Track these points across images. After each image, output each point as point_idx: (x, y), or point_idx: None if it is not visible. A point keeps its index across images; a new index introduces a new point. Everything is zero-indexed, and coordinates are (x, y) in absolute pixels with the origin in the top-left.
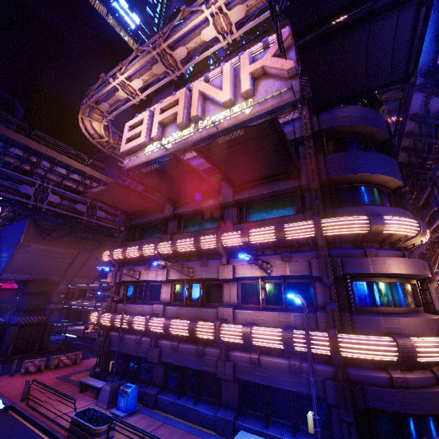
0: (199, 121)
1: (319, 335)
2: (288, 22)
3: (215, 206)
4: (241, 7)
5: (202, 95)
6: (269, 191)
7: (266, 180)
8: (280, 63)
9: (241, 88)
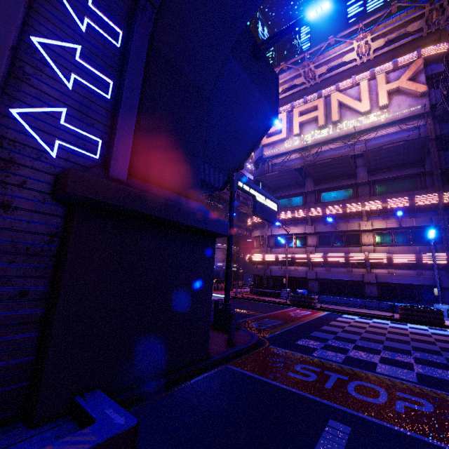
0: (337, 124)
1: (440, 254)
2: (406, 35)
3: (350, 185)
4: (383, 40)
5: (338, 103)
6: (398, 175)
7: (397, 167)
8: (415, 86)
9: (379, 102)
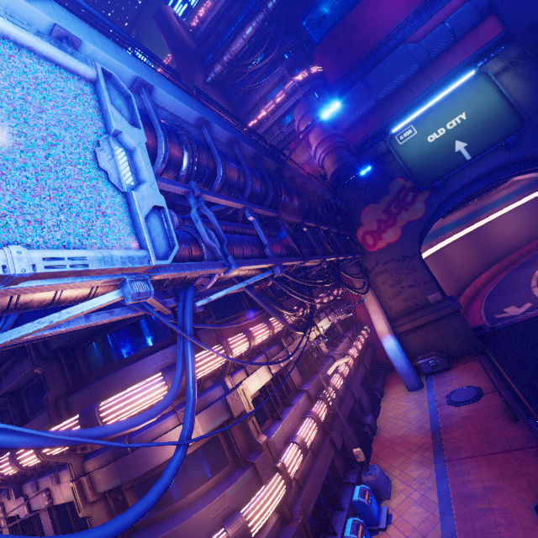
0: None
1: None
2: None
3: None
4: None
5: None
6: (19, 378)
7: (4, 367)
8: None
9: None
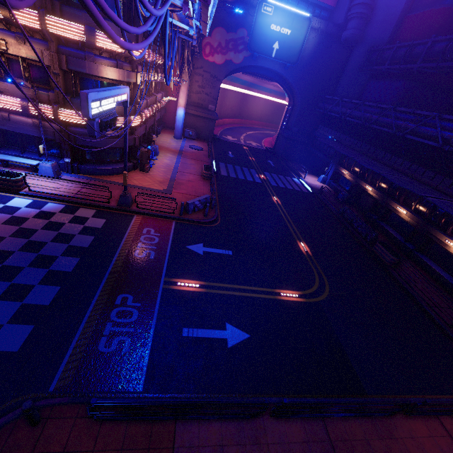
0: None
1: (47, 107)
2: None
3: None
4: None
5: None
6: None
7: None
8: None
9: None
